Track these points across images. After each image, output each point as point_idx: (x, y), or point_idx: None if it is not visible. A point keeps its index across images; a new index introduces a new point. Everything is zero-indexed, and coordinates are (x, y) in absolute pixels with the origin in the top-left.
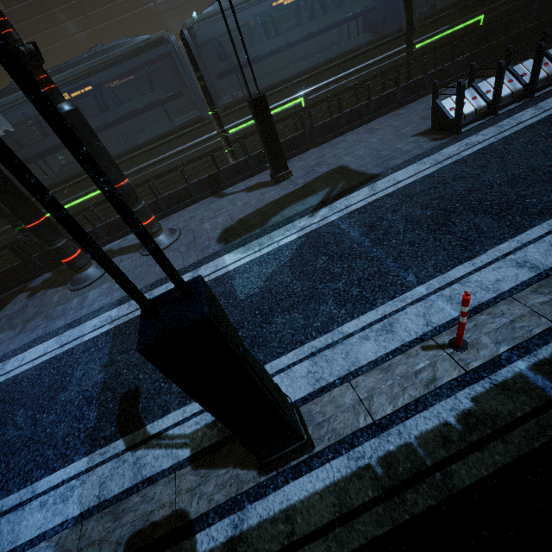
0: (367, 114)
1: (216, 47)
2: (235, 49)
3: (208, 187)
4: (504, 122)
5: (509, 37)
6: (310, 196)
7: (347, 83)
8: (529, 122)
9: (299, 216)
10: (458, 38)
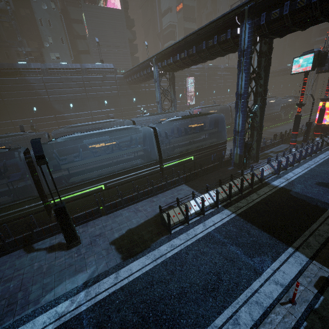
0: (137, 198)
1: (56, 154)
2: (47, 185)
3: (21, 242)
4: (190, 231)
5: (202, 169)
6: (81, 272)
7: (129, 179)
8: (199, 236)
9: (64, 299)
10: (183, 163)
